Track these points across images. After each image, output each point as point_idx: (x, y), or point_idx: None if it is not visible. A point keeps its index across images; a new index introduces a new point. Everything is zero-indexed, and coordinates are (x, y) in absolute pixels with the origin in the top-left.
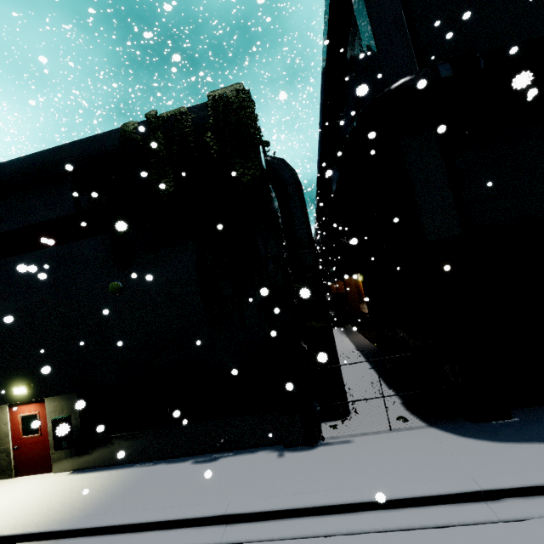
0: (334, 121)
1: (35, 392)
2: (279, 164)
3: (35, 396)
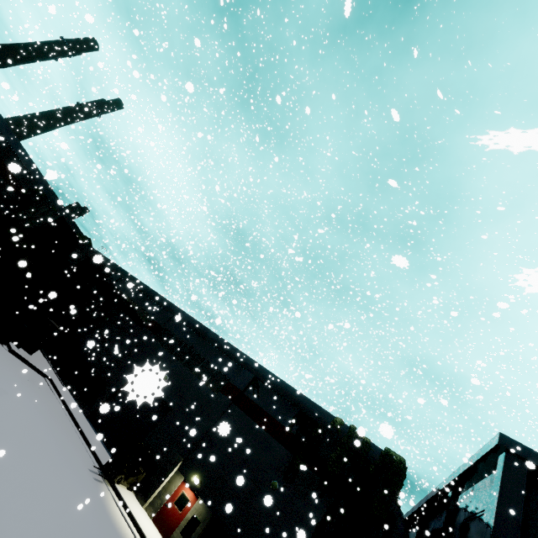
0: (459, 491)
1: (199, 488)
2: (398, 514)
3: (197, 490)
